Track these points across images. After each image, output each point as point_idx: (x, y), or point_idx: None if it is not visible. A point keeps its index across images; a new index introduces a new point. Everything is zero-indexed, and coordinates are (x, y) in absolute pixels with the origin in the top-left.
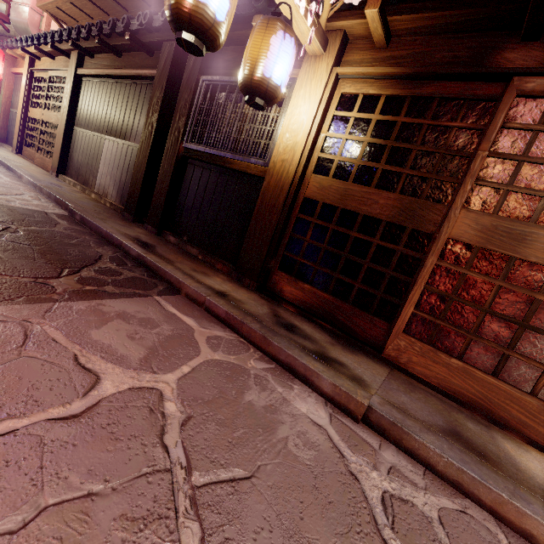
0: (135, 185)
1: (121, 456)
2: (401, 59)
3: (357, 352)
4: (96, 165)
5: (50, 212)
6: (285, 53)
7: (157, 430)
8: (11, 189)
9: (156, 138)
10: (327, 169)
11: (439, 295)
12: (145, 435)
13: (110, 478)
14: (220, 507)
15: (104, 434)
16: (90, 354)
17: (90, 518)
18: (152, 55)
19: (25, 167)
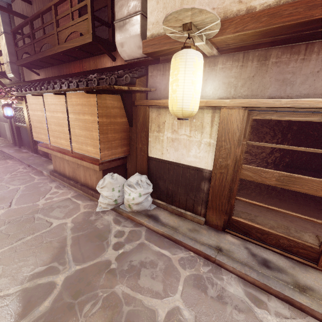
0: (12, 136)
1: None
2: None
3: (44, 159)
4: (5, 132)
5: None
6: (8, 110)
7: None
8: None
9: (11, 123)
10: None
11: None
12: None
13: None
14: None
15: None
16: None
17: None
18: None
19: None
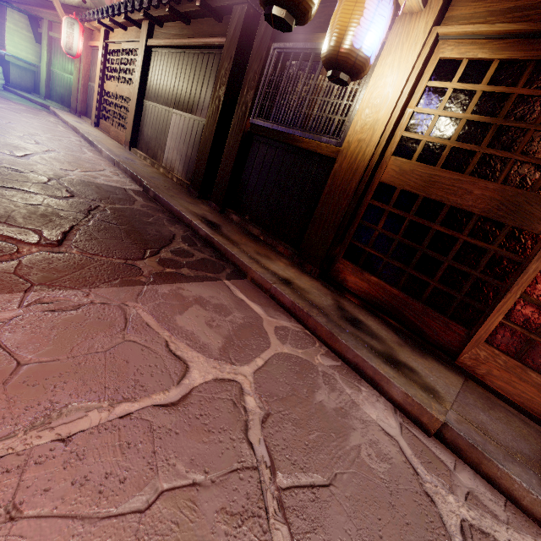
0: (201, 162)
1: (215, 448)
2: (529, 11)
3: (427, 355)
4: (164, 139)
5: (128, 188)
6: (380, 17)
7: (242, 425)
8: (95, 164)
9: (223, 113)
10: (411, 151)
11: (538, 307)
12: (232, 429)
13: (209, 469)
14: (304, 513)
15: (199, 425)
16: (178, 340)
17: (197, 507)
18: (221, 21)
19: (103, 141)
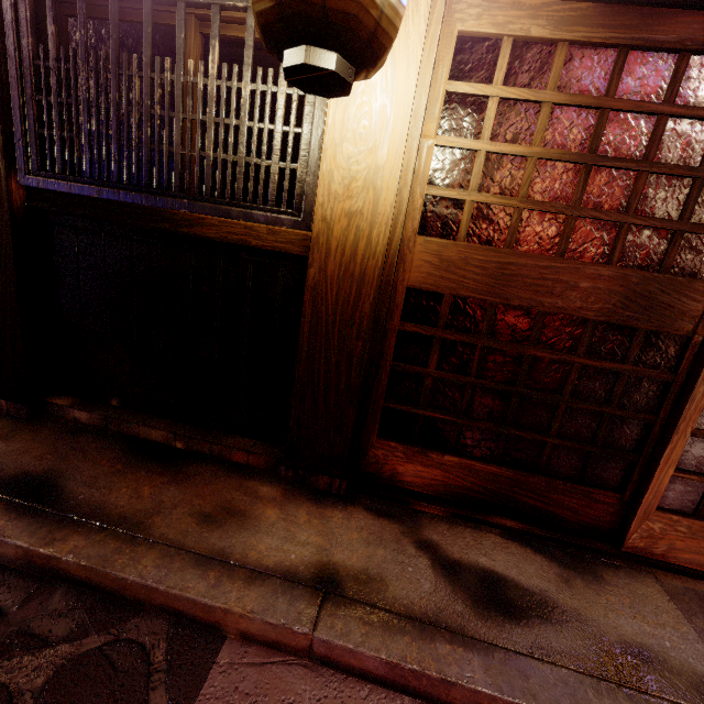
0: None
1: None
2: None
3: (596, 568)
4: None
5: None
6: None
7: None
8: None
9: None
10: (449, 222)
11: None
12: None
13: None
14: None
15: None
16: None
17: None
18: None
19: None
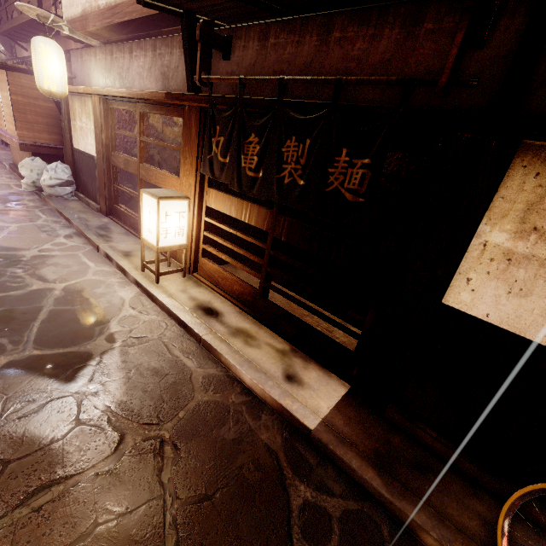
0: None
1: None
2: None
3: None
4: None
5: None
6: None
7: None
8: None
9: None
10: None
11: None
12: None
13: None
14: None
15: None
16: None
17: None
18: None
19: None
